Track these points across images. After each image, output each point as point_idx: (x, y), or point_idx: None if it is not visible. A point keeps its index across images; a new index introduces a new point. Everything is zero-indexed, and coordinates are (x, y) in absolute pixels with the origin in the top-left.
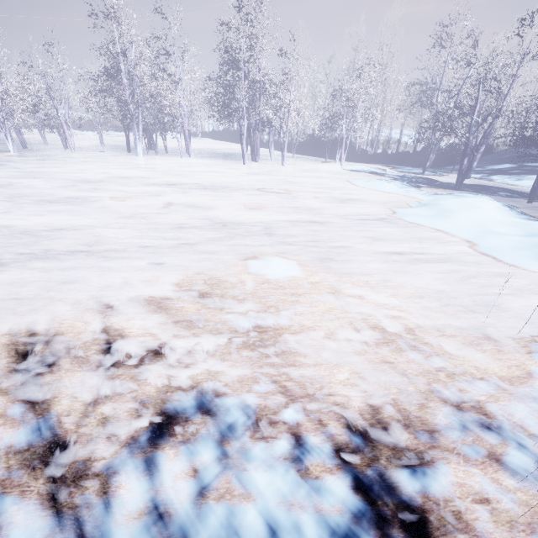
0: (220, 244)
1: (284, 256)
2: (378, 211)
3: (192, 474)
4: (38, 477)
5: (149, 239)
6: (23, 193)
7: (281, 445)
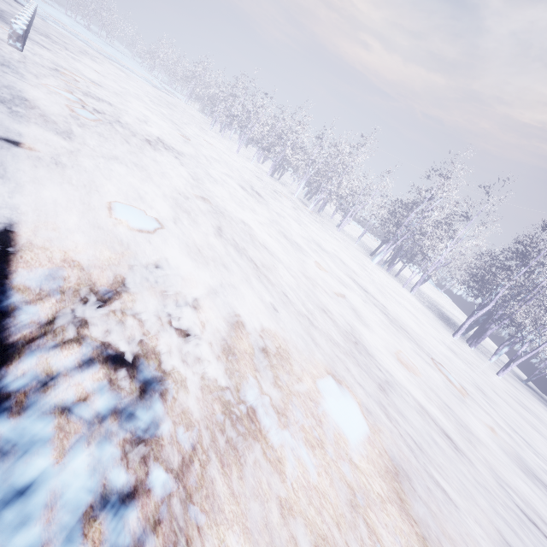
0: (331, 346)
1: (364, 413)
2: None
3: (82, 397)
4: (75, 304)
5: (296, 295)
6: (282, 224)
7: (120, 475)
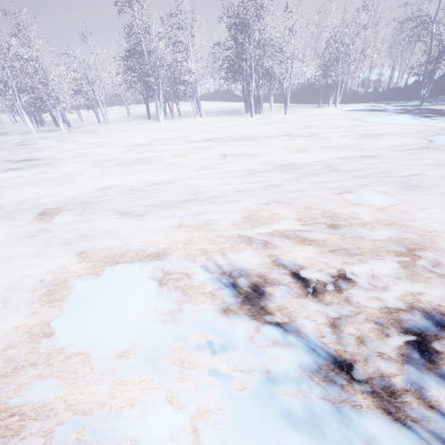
0: (300, 183)
1: (369, 188)
2: (413, 141)
3: None
4: (352, 392)
5: (235, 184)
6: (101, 160)
7: None
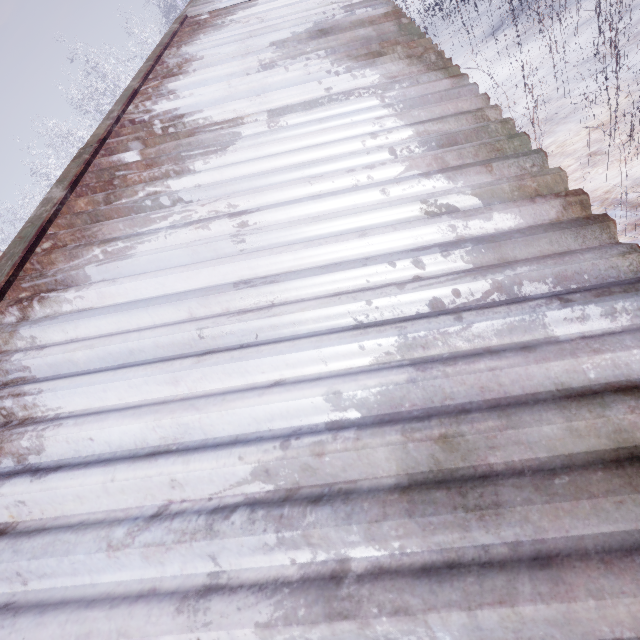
0: None
1: None
2: None
3: None
4: None
5: None
6: None
7: None
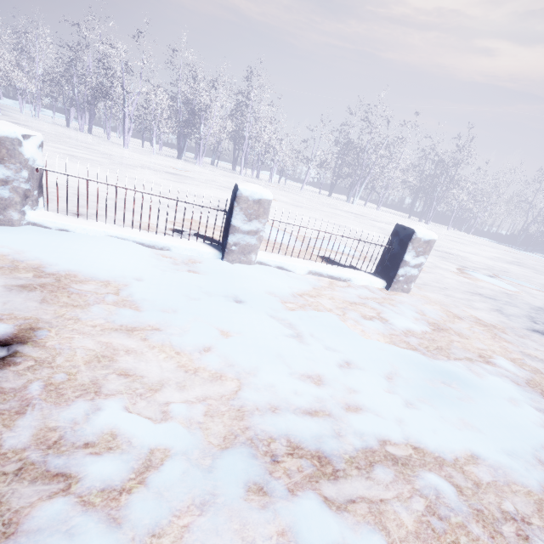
0: None
1: None
2: None
3: None
4: None
5: None
6: None
7: None
